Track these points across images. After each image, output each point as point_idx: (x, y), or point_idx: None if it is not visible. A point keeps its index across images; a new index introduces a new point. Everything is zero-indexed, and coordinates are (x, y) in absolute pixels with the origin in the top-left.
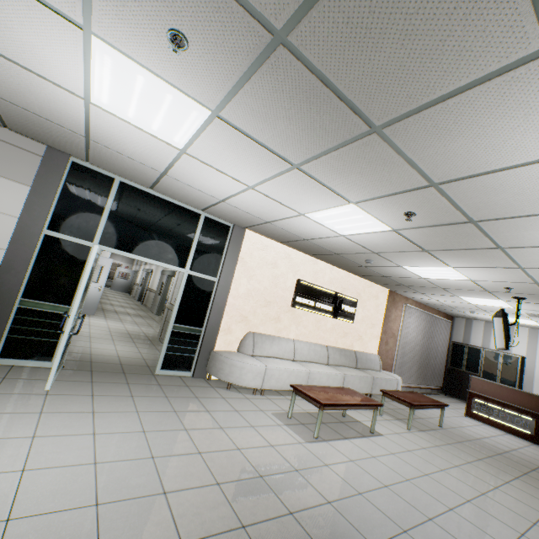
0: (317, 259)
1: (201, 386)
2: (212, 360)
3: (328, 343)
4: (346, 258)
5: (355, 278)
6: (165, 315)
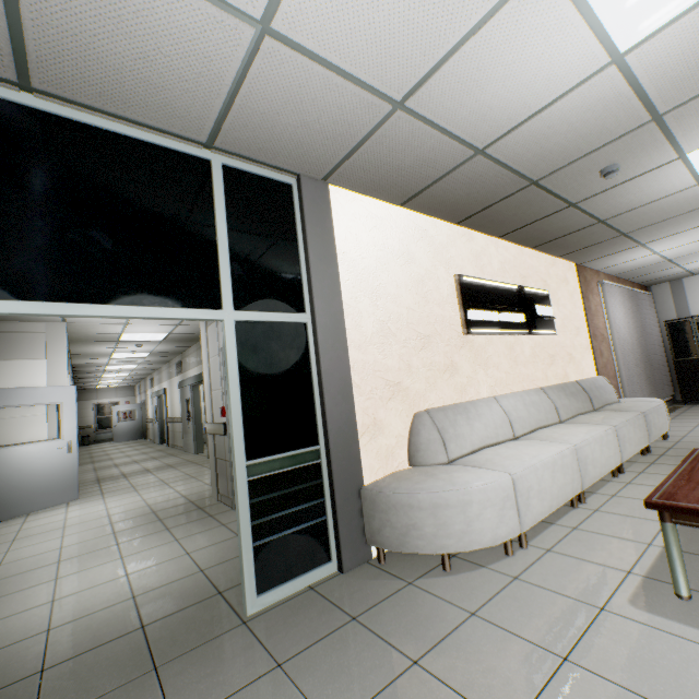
0: (470, 231)
1: (387, 599)
2: (373, 511)
3: (537, 383)
4: (550, 188)
5: (531, 254)
6: (211, 449)
